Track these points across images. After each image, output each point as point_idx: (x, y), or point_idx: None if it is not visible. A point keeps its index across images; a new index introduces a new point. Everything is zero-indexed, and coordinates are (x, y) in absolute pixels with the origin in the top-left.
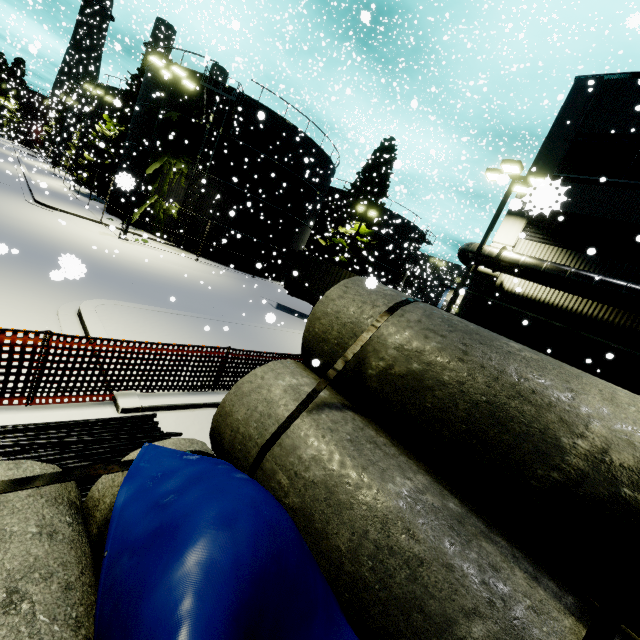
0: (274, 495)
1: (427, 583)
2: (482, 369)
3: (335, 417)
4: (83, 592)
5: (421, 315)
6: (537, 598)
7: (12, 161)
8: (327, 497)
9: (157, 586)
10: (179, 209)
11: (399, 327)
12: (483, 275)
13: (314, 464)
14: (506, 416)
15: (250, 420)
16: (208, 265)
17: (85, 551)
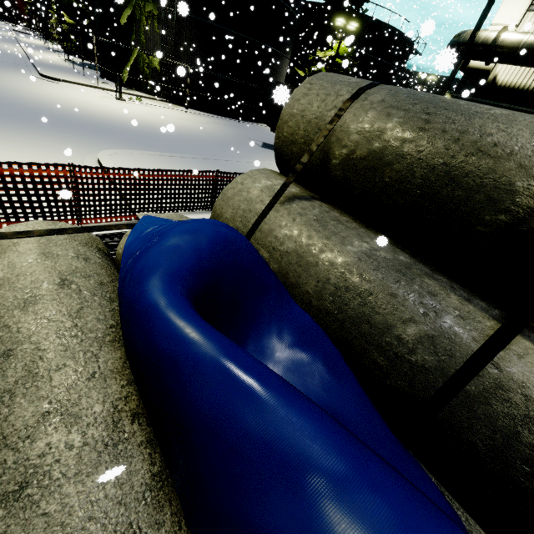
0: None
1: (374, 306)
2: (443, 134)
3: (304, 205)
4: (114, 289)
5: (385, 95)
6: (466, 310)
7: (11, 41)
8: (298, 261)
9: (141, 260)
10: (160, 60)
11: (361, 111)
12: (474, 72)
13: (287, 240)
14: (461, 173)
15: (236, 217)
16: (197, 115)
17: (114, 273)
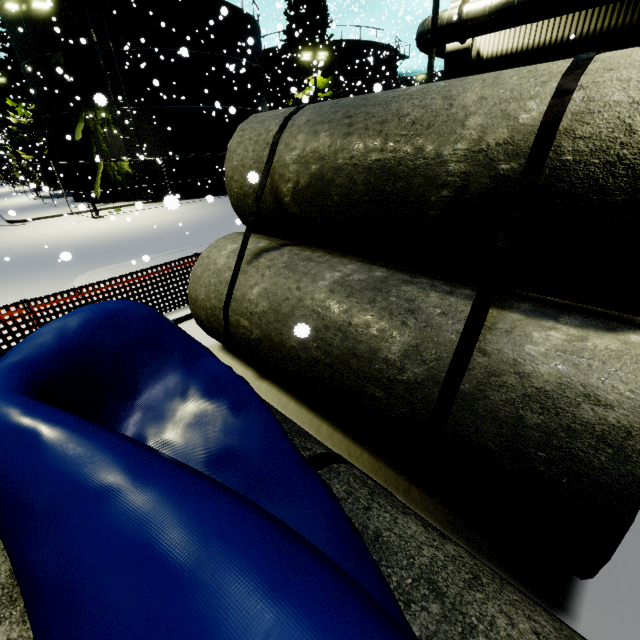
0: (245, 338)
1: (355, 336)
2: (366, 131)
3: (272, 256)
4: None
5: (310, 114)
6: (446, 305)
7: None
8: (275, 317)
9: None
10: (129, 162)
11: (291, 139)
12: (454, 55)
13: (260, 299)
14: (394, 164)
15: (210, 294)
16: (186, 205)
17: None
